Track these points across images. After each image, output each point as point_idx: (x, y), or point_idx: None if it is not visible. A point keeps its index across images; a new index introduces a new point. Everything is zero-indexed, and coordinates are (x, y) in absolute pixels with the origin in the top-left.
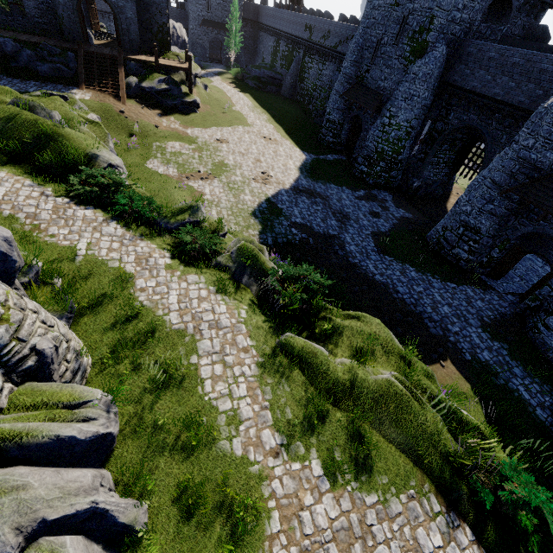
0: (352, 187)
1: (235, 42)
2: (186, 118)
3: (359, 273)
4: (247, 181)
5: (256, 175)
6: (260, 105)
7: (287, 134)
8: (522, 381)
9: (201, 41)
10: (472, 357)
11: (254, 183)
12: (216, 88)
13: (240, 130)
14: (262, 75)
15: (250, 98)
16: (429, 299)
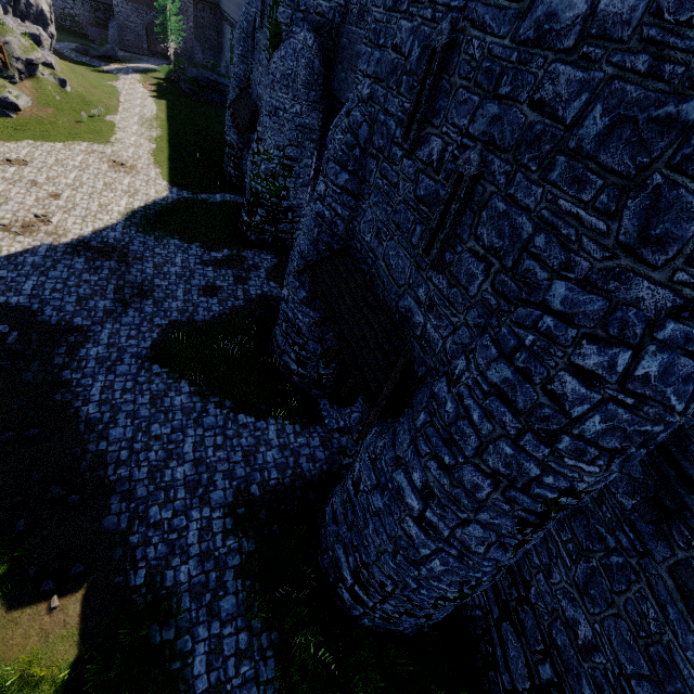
0: (210, 245)
1: (171, 29)
2: None
3: (57, 400)
4: None
5: (17, 219)
6: (168, 117)
7: (169, 159)
8: (220, 629)
9: (133, 25)
10: (148, 578)
11: None
12: (109, 88)
13: (79, 148)
14: (200, 77)
15: (159, 107)
16: (162, 451)
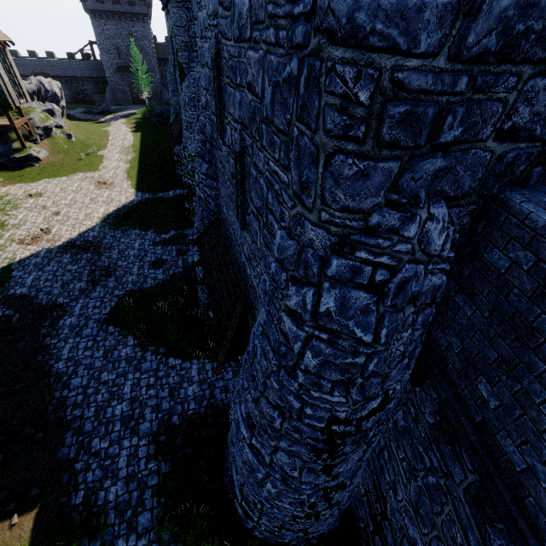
0: (161, 230)
1: (143, 83)
2: (15, 175)
3: (38, 361)
4: (7, 244)
5: (29, 234)
6: (140, 144)
7: (138, 173)
8: (135, 541)
9: (121, 87)
10: (85, 498)
11: (14, 245)
12: (102, 133)
13: (77, 177)
14: (164, 111)
15: (136, 138)
16: (107, 393)
